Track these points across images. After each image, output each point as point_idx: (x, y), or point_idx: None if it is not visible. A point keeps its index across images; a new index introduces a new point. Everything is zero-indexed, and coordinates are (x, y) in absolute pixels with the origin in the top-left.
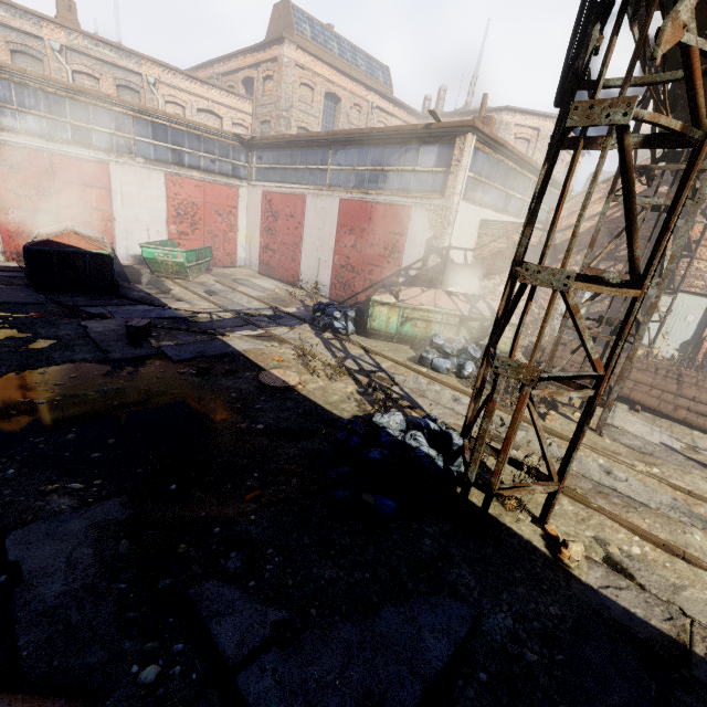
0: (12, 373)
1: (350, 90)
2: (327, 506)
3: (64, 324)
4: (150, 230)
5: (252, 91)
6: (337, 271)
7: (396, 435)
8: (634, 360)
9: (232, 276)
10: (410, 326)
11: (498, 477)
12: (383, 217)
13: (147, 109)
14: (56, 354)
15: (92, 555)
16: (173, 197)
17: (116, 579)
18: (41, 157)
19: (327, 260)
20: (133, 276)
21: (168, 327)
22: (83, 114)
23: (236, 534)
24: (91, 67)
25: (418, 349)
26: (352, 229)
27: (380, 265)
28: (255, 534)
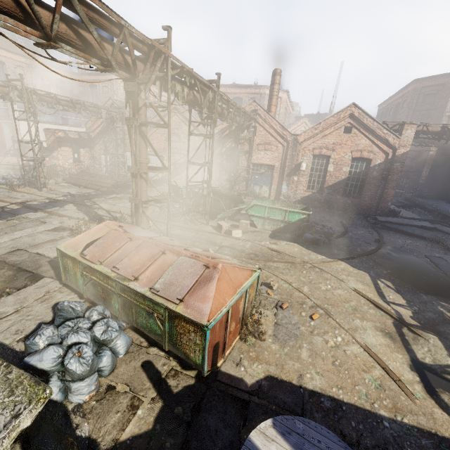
0: None
1: (11, 57)
2: None
3: None
4: None
5: None
6: None
7: None
8: (98, 175)
9: None
10: None
11: None
12: None
13: None
14: None
15: None
16: None
17: None
18: None
19: None
20: None
21: None
22: None
23: None
24: None
25: None
26: None
27: None
28: None
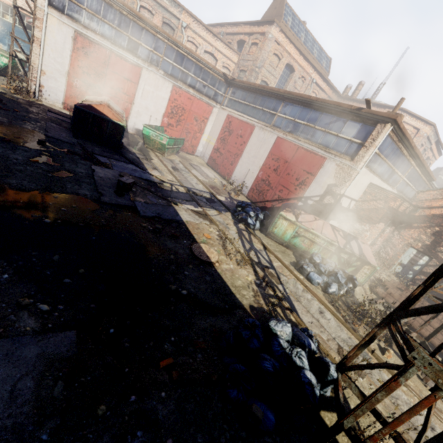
0: (37, 191)
1: (303, 66)
2: (222, 401)
3: (81, 163)
4: (152, 116)
5: (241, 49)
6: (258, 181)
7: (285, 347)
8: None
9: (190, 161)
10: (299, 240)
11: (374, 442)
12: (303, 158)
13: (177, 42)
14: (69, 185)
15: (32, 389)
16: (173, 100)
17: (41, 425)
18: (105, 52)
19: (254, 172)
20: (132, 142)
21: (143, 187)
22: (138, 33)
23: (147, 409)
24: (152, 6)
25: (298, 256)
26: (279, 158)
27: (289, 189)
28: (162, 415)
